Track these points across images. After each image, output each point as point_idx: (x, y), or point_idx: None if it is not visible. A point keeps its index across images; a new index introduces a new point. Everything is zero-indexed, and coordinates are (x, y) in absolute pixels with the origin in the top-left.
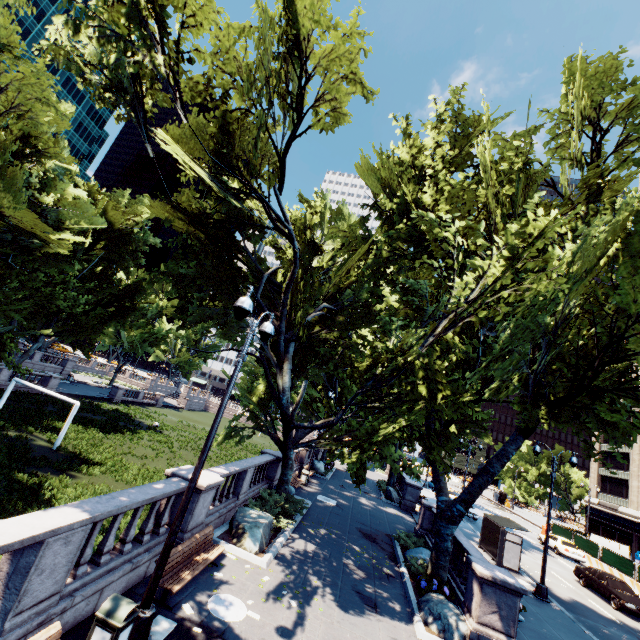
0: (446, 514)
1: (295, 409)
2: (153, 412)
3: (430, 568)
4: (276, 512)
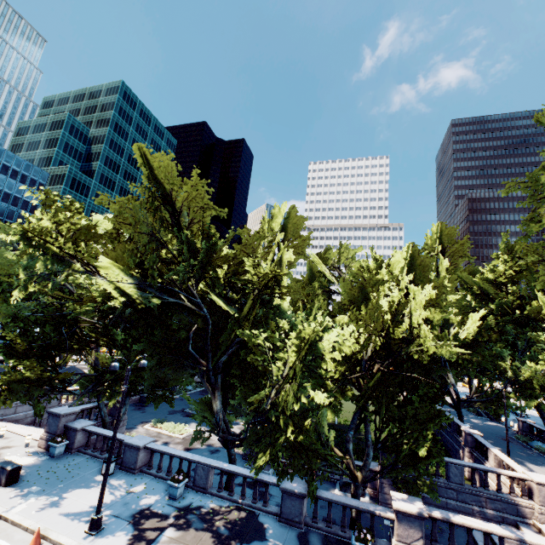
0: None
1: (472, 396)
2: None
3: None
4: None
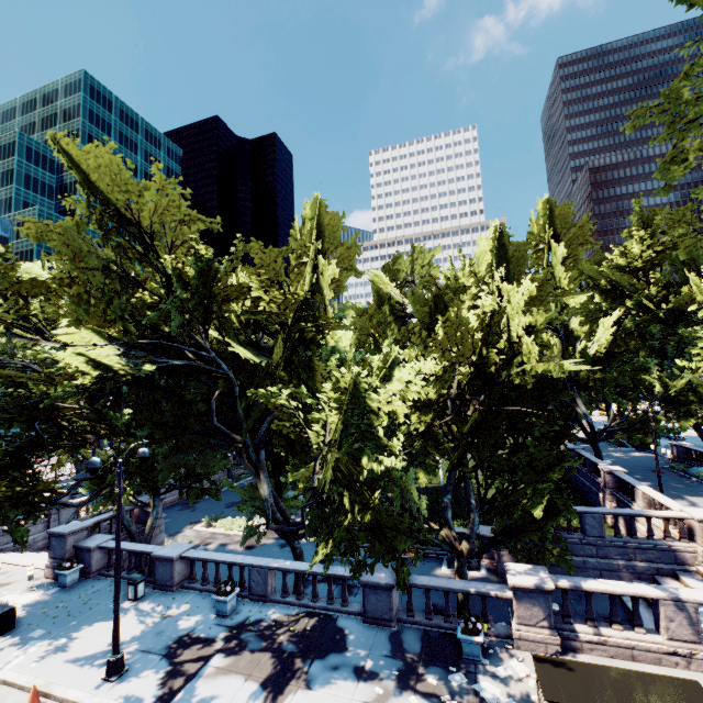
0: None
1: (610, 424)
2: None
3: None
4: None
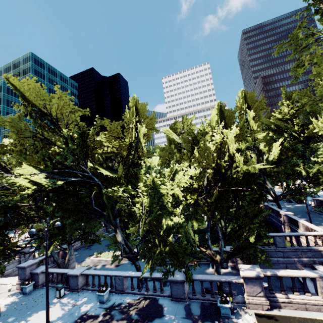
0: None
1: (283, 192)
2: None
3: None
4: None
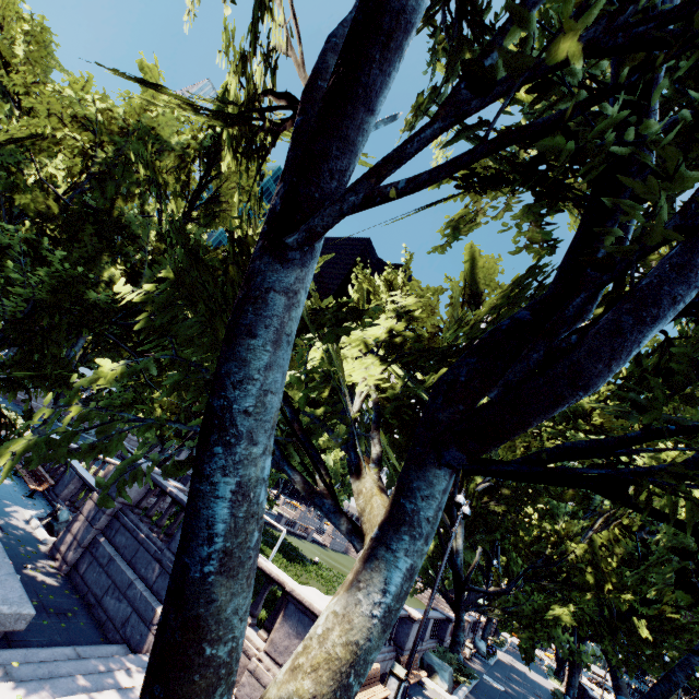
0: None
1: (471, 571)
2: (307, 546)
3: None
4: (453, 668)
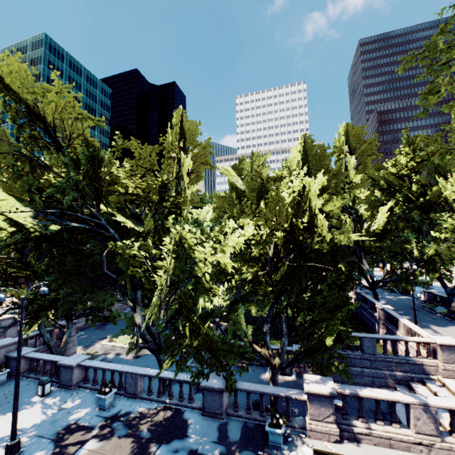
0: (451, 294)
1: (384, 277)
2: None
3: (450, 311)
4: None
